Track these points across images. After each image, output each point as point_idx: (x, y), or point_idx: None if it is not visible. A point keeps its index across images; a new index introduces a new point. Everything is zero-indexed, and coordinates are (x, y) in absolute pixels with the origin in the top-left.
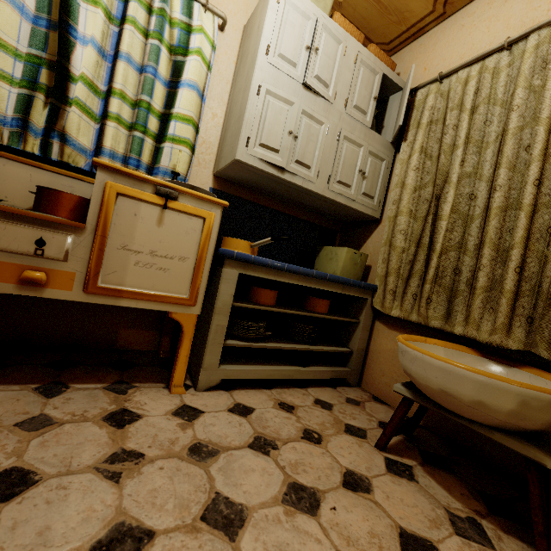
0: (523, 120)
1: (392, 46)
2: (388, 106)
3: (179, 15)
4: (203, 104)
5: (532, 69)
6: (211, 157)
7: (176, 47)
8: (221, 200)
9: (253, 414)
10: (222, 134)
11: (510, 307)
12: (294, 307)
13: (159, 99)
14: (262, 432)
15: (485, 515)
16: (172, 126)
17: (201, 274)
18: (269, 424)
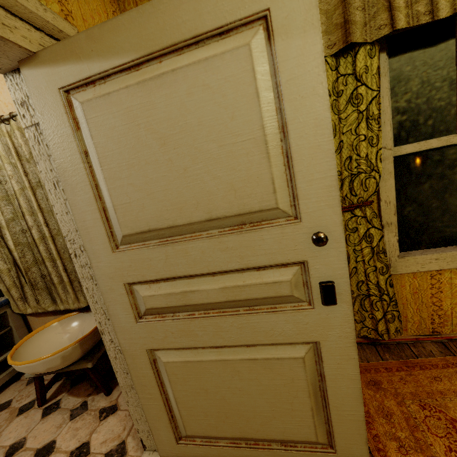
0: (21, 184)
1: None
2: None
3: None
4: None
5: (5, 151)
6: None
7: None
8: None
9: None
10: None
11: (72, 289)
12: None
13: None
14: None
15: (92, 392)
16: None
17: None
18: None
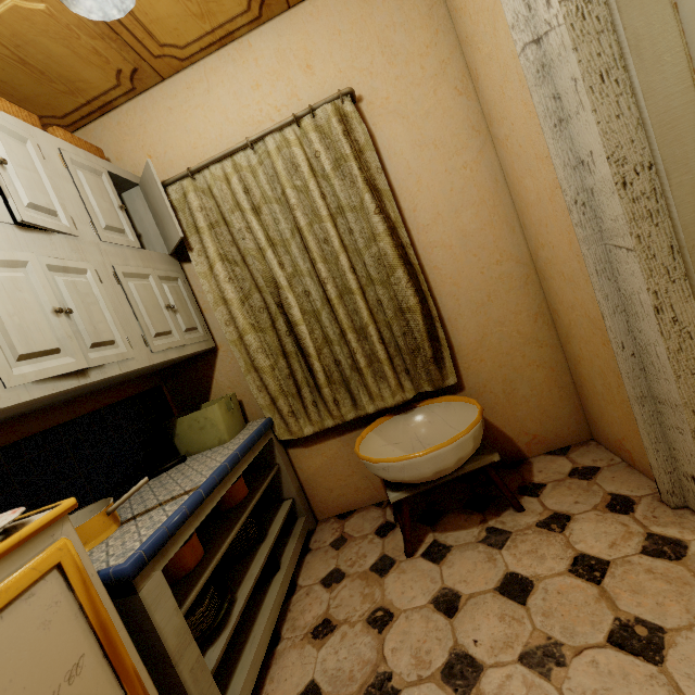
0: (308, 217)
1: (69, 121)
2: (129, 207)
3: None
4: None
5: (287, 170)
6: None
7: None
8: (61, 505)
9: (323, 687)
10: None
11: (393, 370)
12: (216, 522)
13: None
14: (360, 686)
15: (485, 518)
16: None
17: (122, 647)
18: (349, 668)
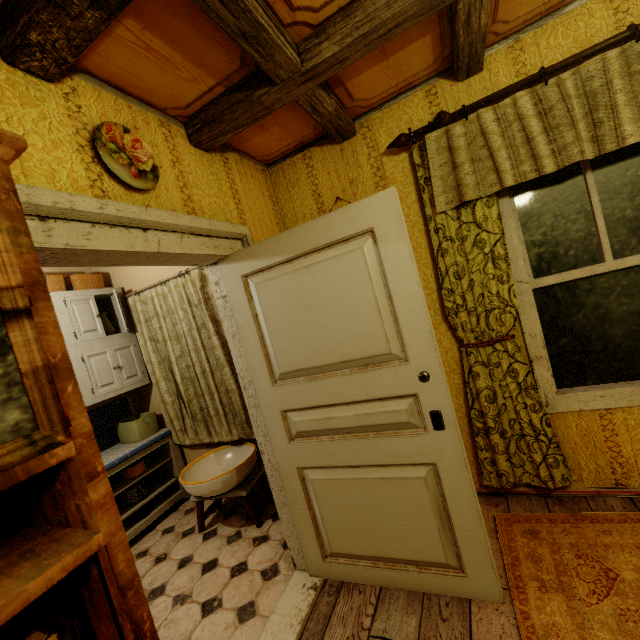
0: (189, 326)
1: None
2: (113, 303)
3: None
4: None
5: (179, 299)
6: None
7: None
8: None
9: None
10: None
11: (226, 422)
12: (118, 485)
13: None
14: None
15: (244, 524)
16: None
17: None
18: None
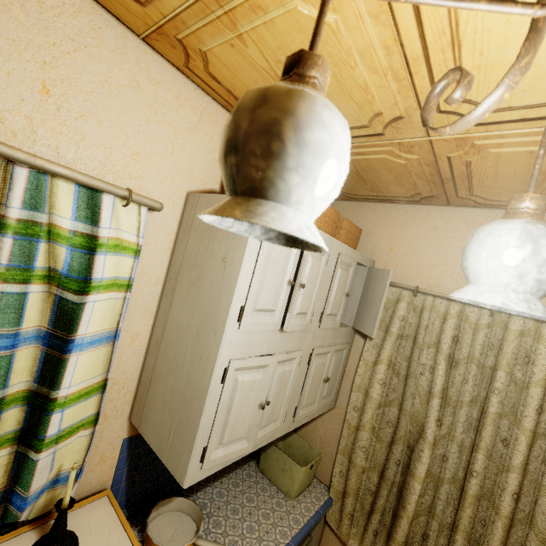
0: (502, 407)
1: (355, 196)
2: None
3: (70, 223)
4: (116, 341)
5: (515, 355)
6: (126, 397)
7: (64, 276)
8: None
9: None
10: (147, 364)
11: None
12: None
13: (24, 369)
14: None
15: None
16: (55, 422)
17: None
18: None
